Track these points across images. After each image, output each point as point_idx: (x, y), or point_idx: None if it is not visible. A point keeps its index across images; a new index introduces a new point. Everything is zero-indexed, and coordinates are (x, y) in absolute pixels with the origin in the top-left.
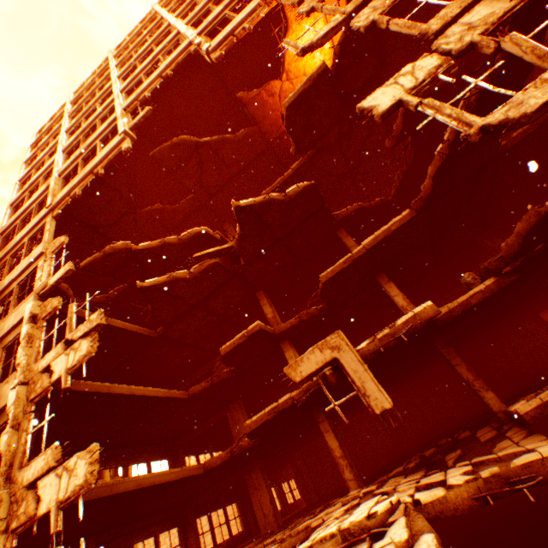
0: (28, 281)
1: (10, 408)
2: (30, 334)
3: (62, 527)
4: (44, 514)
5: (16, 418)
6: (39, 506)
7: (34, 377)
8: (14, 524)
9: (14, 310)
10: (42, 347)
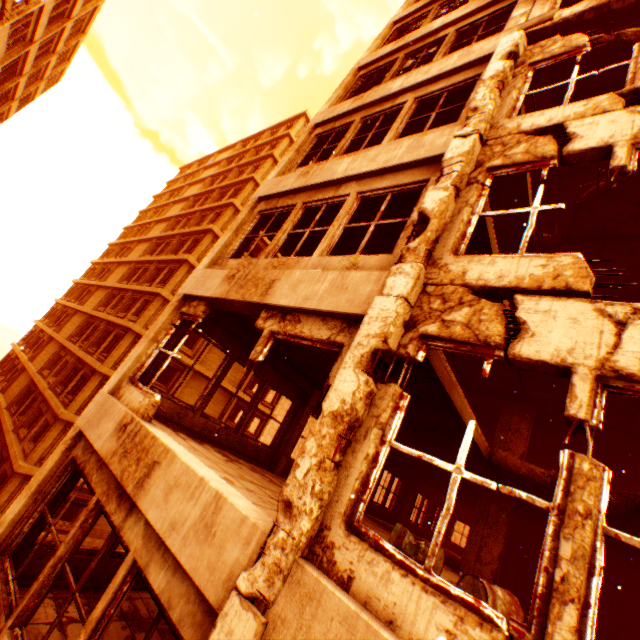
0: (471, 32)
1: (450, 161)
2: (504, 75)
3: (597, 427)
4: (536, 362)
5: (460, 178)
6: (519, 339)
7: (501, 137)
8: (429, 327)
9: (449, 56)
10: (519, 103)
